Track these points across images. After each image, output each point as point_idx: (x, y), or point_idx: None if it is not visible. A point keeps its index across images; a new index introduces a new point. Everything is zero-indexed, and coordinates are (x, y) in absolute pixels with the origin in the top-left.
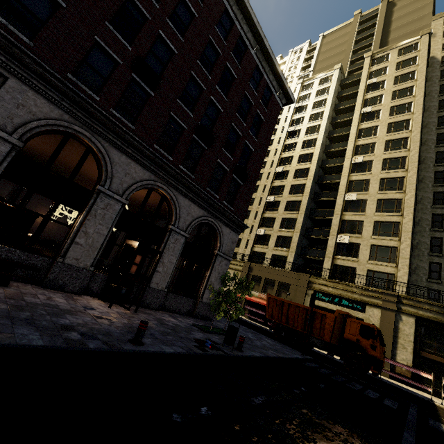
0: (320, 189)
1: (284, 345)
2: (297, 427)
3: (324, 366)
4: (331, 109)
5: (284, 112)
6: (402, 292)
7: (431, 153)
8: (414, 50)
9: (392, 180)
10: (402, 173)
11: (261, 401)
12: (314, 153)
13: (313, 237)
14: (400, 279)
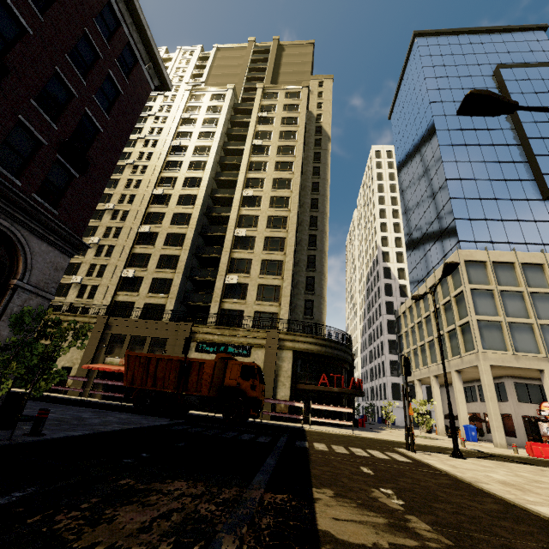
0: (210, 223)
1: (148, 416)
2: (87, 510)
3: (198, 426)
4: (223, 132)
5: (169, 121)
6: (284, 330)
7: (308, 199)
8: (297, 98)
9: (278, 218)
10: (286, 212)
11: (19, 497)
12: (203, 178)
13: (199, 279)
14: (282, 318)
